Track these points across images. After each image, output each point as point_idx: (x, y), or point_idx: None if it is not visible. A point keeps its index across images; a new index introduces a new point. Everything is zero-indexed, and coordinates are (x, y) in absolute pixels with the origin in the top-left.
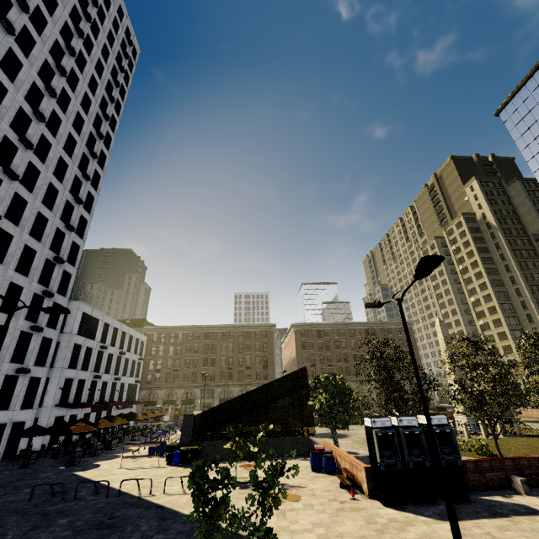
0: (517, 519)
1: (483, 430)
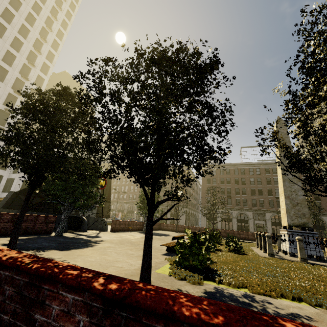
0: None
1: (299, 250)
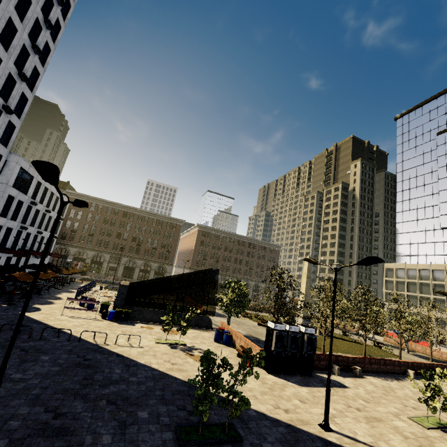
0: (336, 389)
1: None
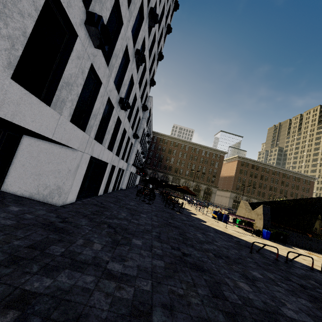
0: None
1: None
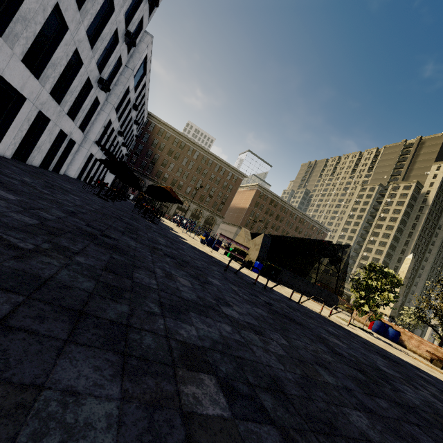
0: None
1: None
